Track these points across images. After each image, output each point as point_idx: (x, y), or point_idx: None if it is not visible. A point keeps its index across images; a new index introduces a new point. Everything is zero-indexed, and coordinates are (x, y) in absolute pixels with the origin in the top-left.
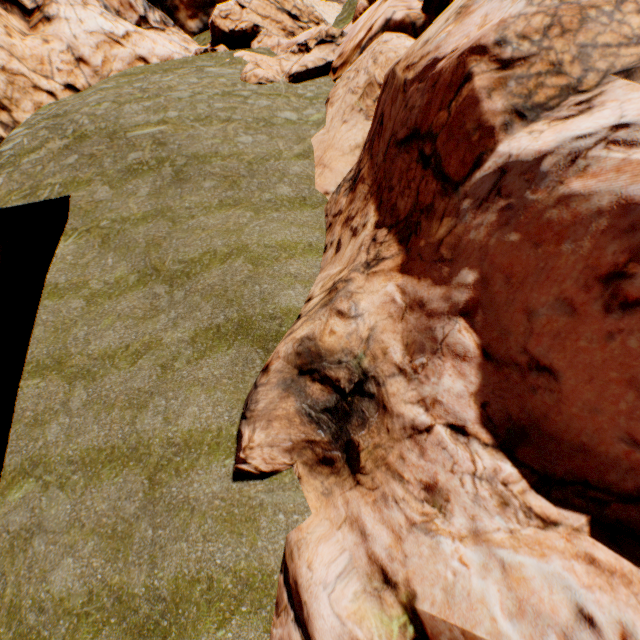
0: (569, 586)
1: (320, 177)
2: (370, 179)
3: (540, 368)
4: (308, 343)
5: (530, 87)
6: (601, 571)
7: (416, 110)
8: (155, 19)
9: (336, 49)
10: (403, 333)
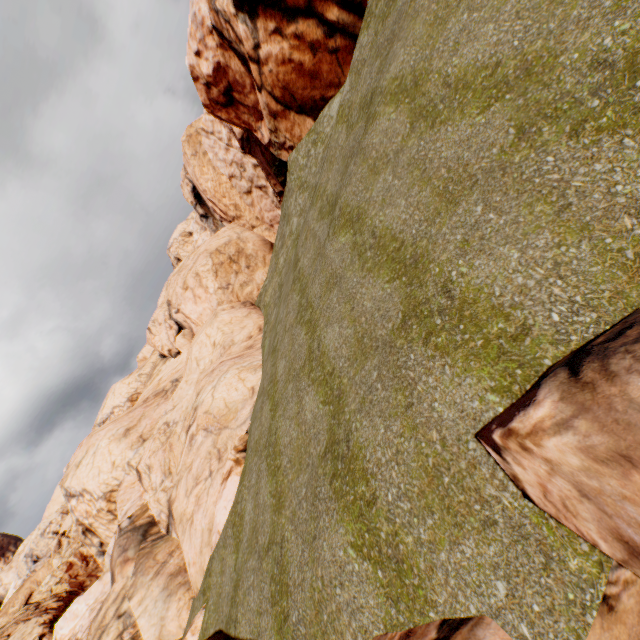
0: None
1: None
2: None
3: None
4: None
5: None
6: None
7: None
8: None
9: None
10: None
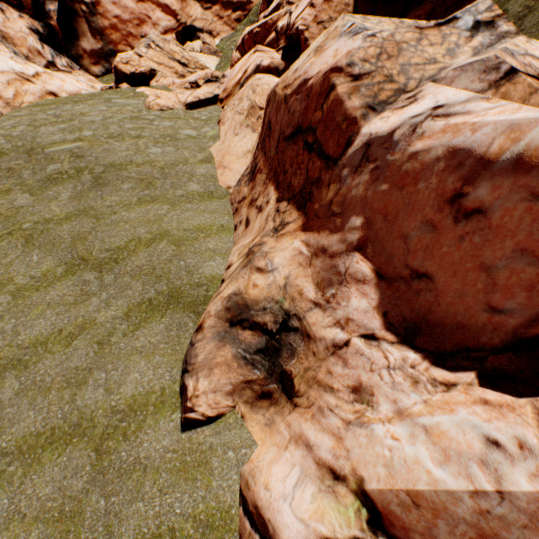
0: (475, 425)
1: (222, 176)
2: (266, 169)
3: (419, 276)
4: (236, 298)
5: (375, 91)
6: (493, 407)
7: (297, 113)
8: (62, 64)
9: (220, 86)
10: (313, 275)
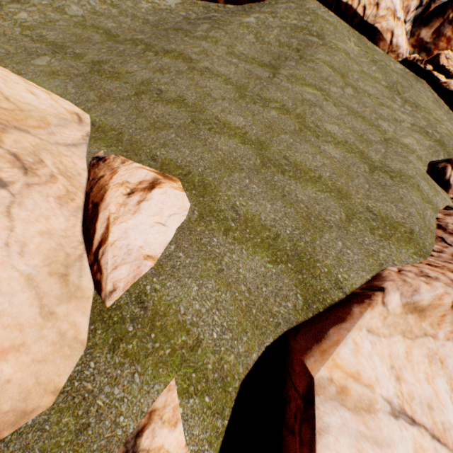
0: None
1: None
2: None
3: None
4: None
5: None
6: None
7: None
8: (406, 28)
9: None
10: None
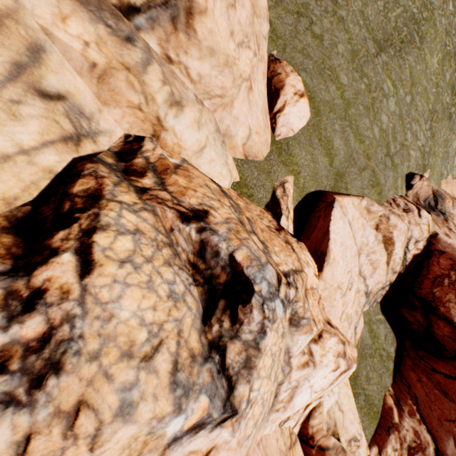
0: None
1: (443, 182)
2: None
3: None
4: (443, 194)
5: None
6: None
7: None
8: None
9: None
10: None
